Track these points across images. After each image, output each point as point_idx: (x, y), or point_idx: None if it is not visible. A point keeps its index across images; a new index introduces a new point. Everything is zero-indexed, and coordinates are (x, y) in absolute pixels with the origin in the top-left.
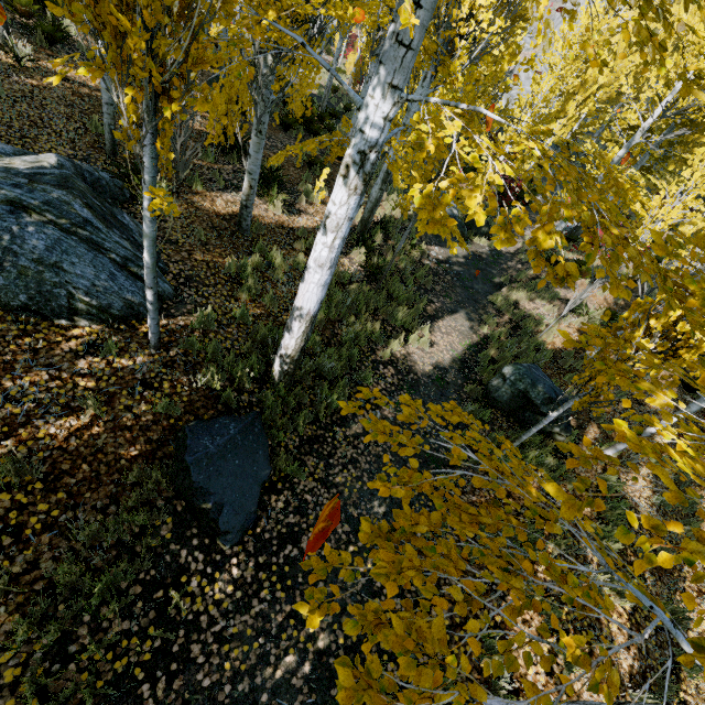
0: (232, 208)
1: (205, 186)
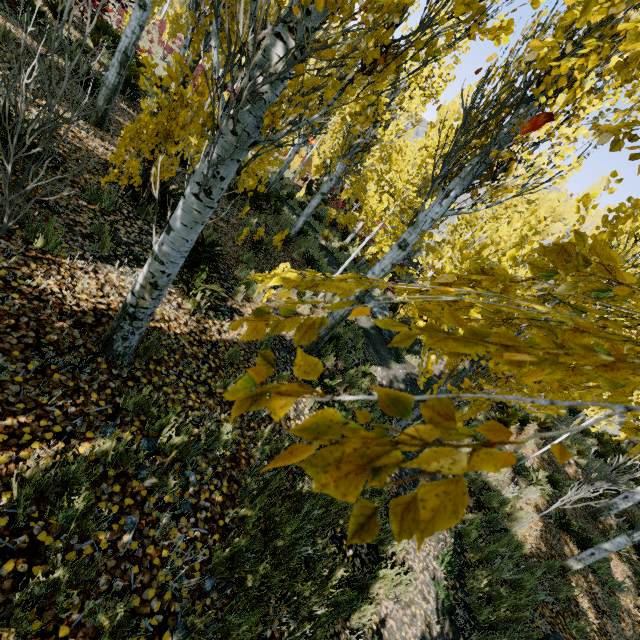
0: (110, 299)
1: (68, 246)
